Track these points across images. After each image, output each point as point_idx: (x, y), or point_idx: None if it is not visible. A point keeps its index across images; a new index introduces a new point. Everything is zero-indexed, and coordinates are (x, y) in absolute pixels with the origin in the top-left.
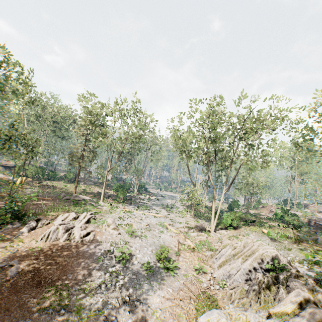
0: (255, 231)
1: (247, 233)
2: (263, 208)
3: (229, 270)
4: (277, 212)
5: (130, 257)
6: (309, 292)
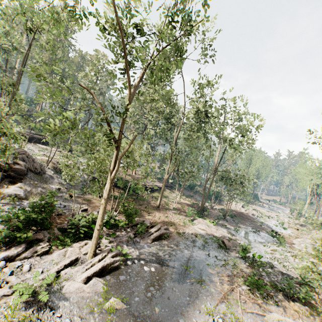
0: None
1: None
2: None
3: (314, 236)
4: None
5: (266, 221)
6: None
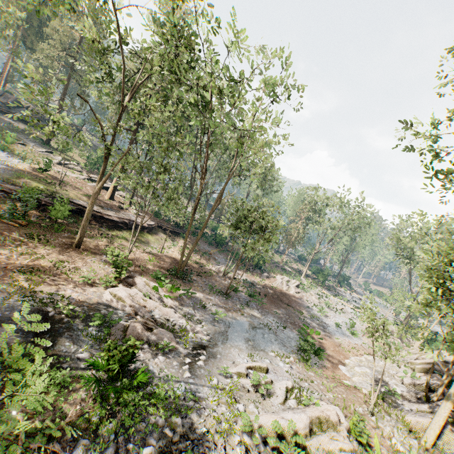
0: None
1: None
2: None
3: (404, 358)
4: None
5: (326, 316)
6: (442, 365)
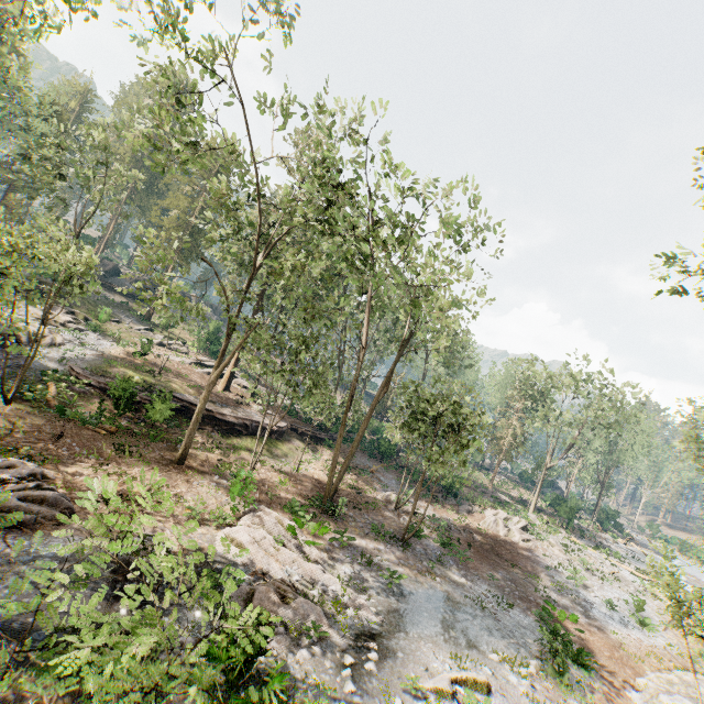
0: None
1: None
2: None
3: None
4: None
5: (585, 587)
6: None
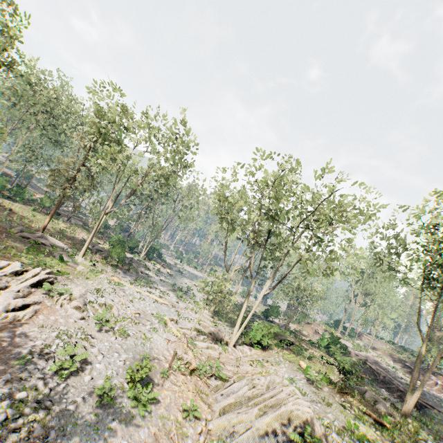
0: (289, 359)
1: (278, 360)
2: (308, 324)
3: (235, 424)
4: (324, 337)
5: (82, 365)
6: None
